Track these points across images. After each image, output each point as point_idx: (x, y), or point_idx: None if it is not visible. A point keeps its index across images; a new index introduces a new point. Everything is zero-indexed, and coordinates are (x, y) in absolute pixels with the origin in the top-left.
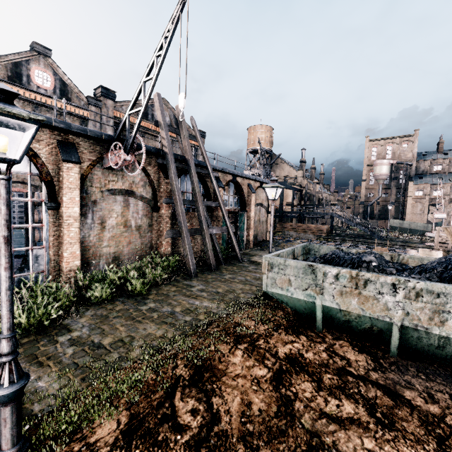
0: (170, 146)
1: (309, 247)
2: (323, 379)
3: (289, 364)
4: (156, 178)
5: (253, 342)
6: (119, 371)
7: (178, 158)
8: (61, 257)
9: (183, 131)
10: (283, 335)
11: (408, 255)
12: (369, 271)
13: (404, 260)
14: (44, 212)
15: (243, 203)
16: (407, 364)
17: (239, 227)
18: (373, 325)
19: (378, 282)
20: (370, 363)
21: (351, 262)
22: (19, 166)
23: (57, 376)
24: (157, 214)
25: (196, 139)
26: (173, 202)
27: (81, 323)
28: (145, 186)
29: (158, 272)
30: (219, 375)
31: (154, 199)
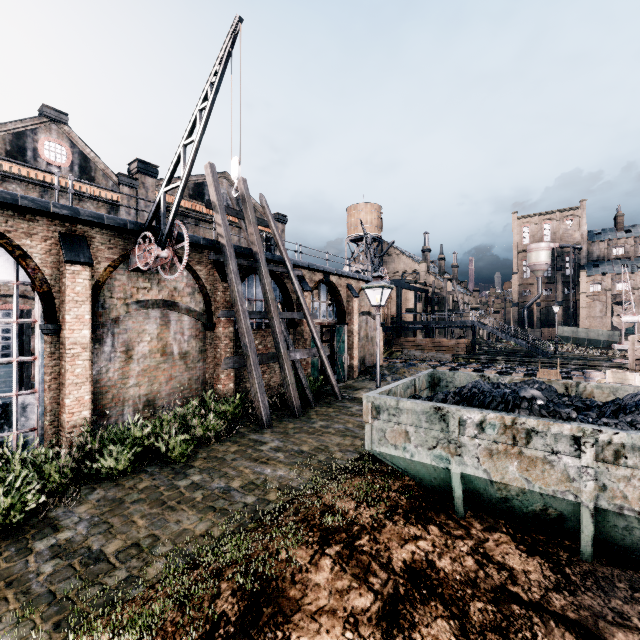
0: (229, 235)
1: (439, 375)
2: (468, 612)
3: (411, 583)
4: (210, 281)
5: (350, 542)
6: (121, 605)
7: (241, 252)
8: (61, 406)
9: (249, 214)
10: (401, 525)
11: (592, 383)
12: (533, 414)
13: (586, 391)
14: (38, 339)
15: (341, 312)
16: (613, 574)
17: (337, 348)
18: (547, 505)
19: (550, 434)
20: (548, 575)
21: (502, 400)
22: (0, 272)
23: (14, 621)
24: (213, 334)
25: (268, 224)
26: (234, 315)
27: (78, 515)
28: (194, 293)
29: (211, 422)
30: (289, 610)
31: (207, 312)
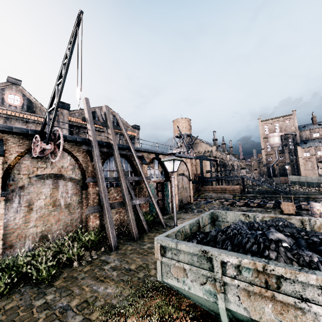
0: (95, 135)
1: (216, 214)
2: None
3: None
4: (85, 161)
5: None
6: None
7: (103, 144)
8: None
9: (108, 124)
10: None
11: (320, 219)
12: (280, 256)
13: (316, 224)
14: None
15: (167, 174)
16: None
17: (166, 194)
18: None
19: (297, 282)
20: None
21: (255, 241)
22: None
23: None
24: (86, 191)
25: (121, 129)
26: (96, 180)
27: None
28: (74, 169)
29: (75, 250)
30: None
31: (83, 179)
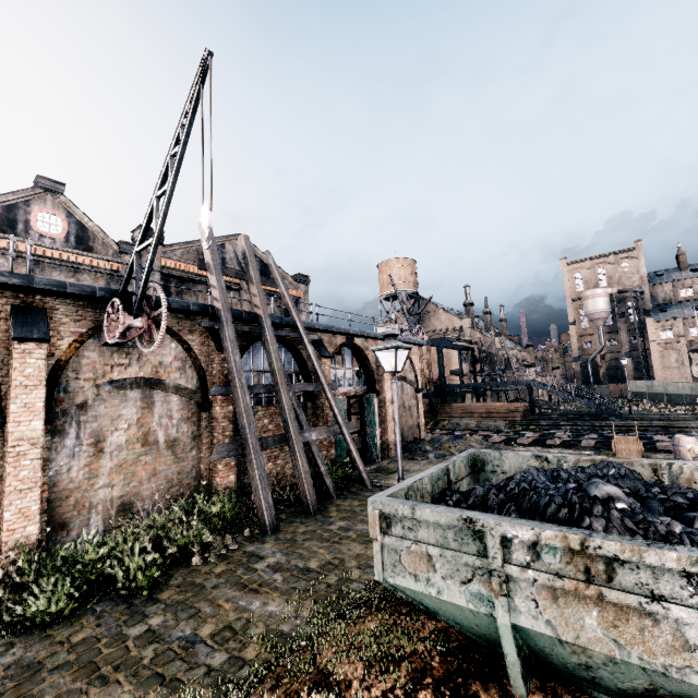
0: (225, 298)
1: (482, 457)
2: None
3: None
4: (204, 352)
5: None
6: None
7: (242, 316)
8: (0, 520)
9: (251, 274)
10: None
11: (690, 463)
12: (613, 526)
13: (683, 474)
14: None
15: (370, 379)
16: None
17: (368, 421)
18: (656, 685)
19: (644, 566)
20: None
21: (565, 501)
22: None
23: None
24: (209, 414)
25: (276, 284)
26: (230, 391)
27: None
28: (185, 367)
29: (194, 532)
30: None
31: (201, 389)
